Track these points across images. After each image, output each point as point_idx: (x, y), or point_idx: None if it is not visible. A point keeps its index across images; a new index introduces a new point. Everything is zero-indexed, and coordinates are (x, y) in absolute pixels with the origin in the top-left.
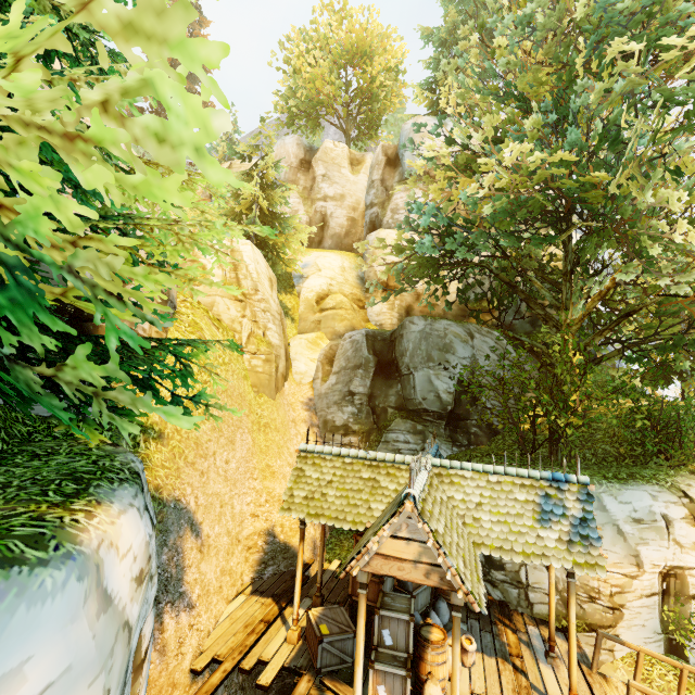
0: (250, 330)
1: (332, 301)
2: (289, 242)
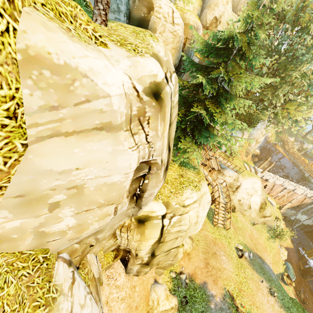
0: None
1: None
2: None
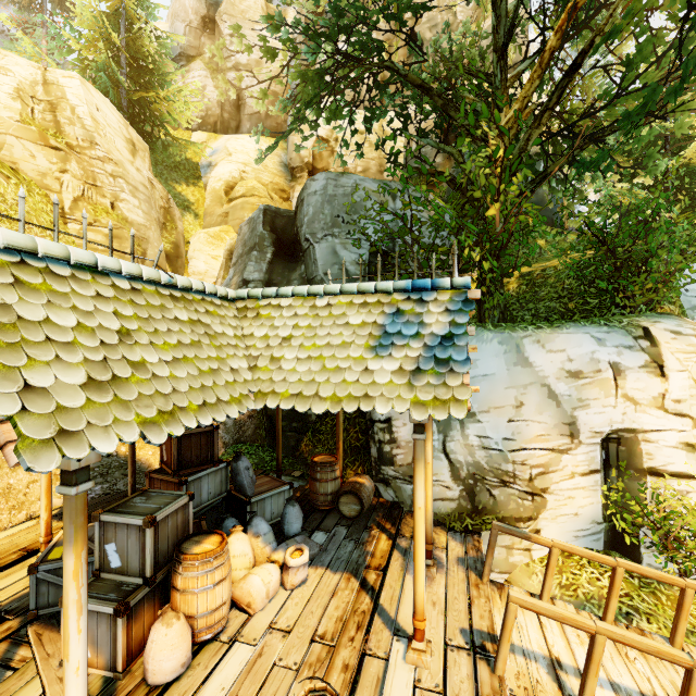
0: (80, 193)
1: (242, 187)
2: (168, 103)
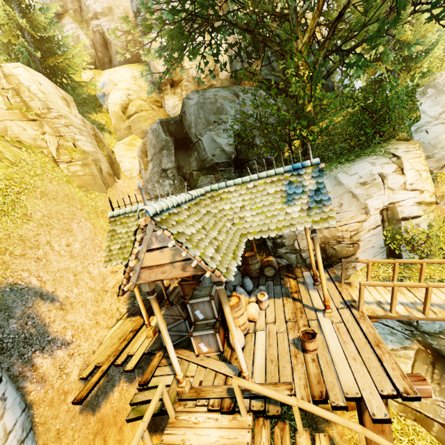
0: (57, 144)
1: (133, 107)
2: (71, 62)
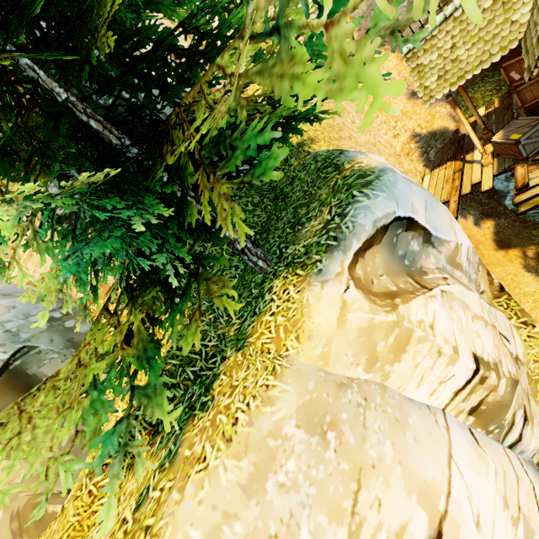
0: None
1: None
2: None
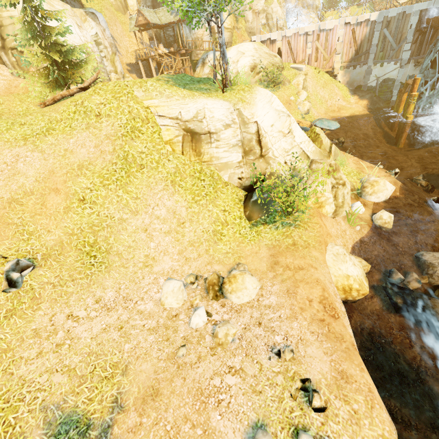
0: None
1: None
2: None
